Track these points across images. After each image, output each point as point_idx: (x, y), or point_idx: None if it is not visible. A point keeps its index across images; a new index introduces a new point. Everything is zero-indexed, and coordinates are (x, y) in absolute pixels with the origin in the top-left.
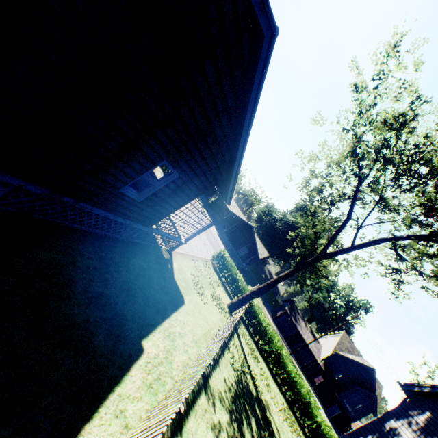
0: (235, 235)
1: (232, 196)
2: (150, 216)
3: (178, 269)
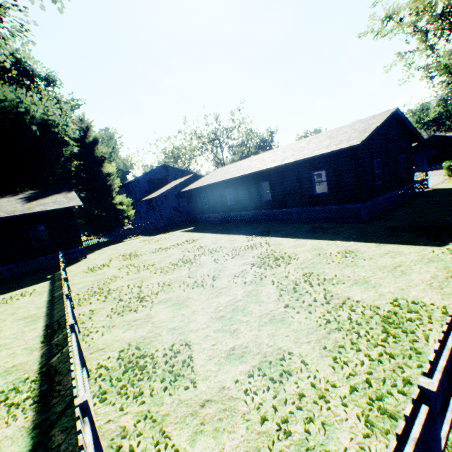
0: (429, 158)
1: (422, 137)
2: (410, 178)
3: (444, 187)
